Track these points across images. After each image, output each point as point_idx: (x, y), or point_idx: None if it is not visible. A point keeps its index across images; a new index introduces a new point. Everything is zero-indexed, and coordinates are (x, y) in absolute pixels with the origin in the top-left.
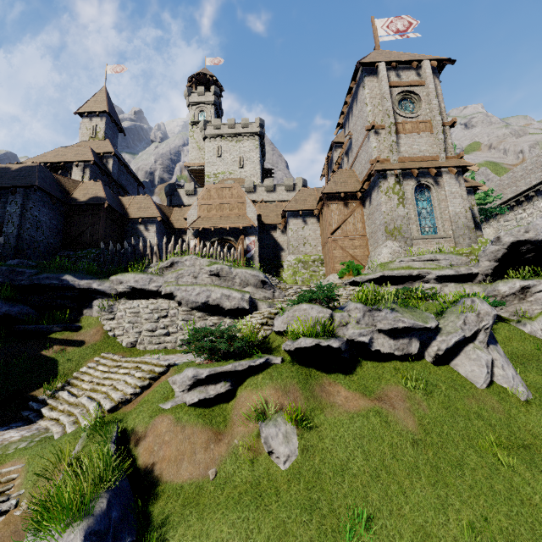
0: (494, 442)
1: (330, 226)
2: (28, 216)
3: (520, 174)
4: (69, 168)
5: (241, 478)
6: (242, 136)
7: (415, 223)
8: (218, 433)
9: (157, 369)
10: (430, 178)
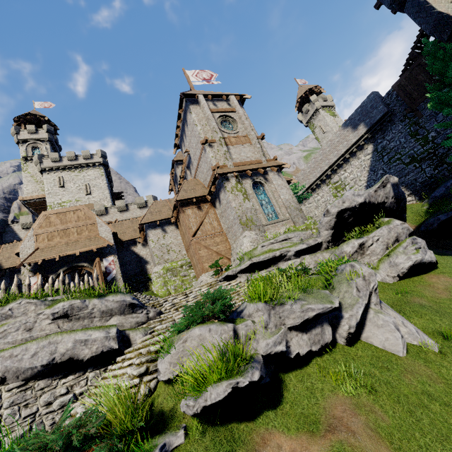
0: None
1: (190, 229)
2: None
3: (308, 171)
4: None
5: None
6: (85, 166)
7: (261, 213)
8: None
9: None
10: (260, 176)
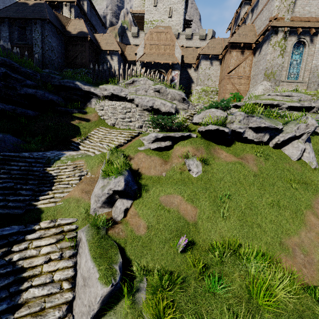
0: (291, 180)
1: (228, 68)
2: (46, 41)
3: None
4: (60, 7)
5: (176, 177)
6: None
7: (286, 71)
8: (165, 161)
9: (134, 133)
10: (308, 36)
